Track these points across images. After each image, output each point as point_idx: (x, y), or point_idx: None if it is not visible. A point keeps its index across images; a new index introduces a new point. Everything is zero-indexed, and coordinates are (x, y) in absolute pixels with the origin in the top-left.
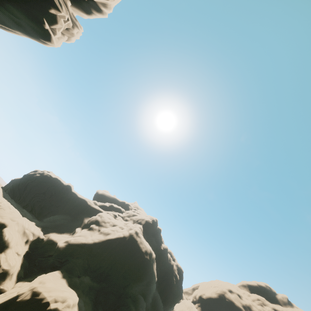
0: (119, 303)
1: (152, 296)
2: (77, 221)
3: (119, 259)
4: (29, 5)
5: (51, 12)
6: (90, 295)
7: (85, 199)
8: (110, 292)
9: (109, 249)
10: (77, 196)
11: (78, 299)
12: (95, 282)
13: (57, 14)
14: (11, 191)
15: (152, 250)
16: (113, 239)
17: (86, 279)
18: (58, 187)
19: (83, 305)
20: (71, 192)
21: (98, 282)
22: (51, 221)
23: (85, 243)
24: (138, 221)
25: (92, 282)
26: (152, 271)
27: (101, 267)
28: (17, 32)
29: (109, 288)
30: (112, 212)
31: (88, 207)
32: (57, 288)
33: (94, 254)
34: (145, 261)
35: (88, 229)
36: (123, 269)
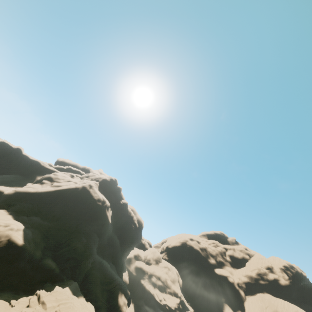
0: (71, 237)
1: (108, 236)
2: (30, 179)
3: (70, 204)
4: None
5: None
6: (40, 229)
7: (38, 161)
8: (61, 229)
9: (61, 197)
10: (28, 158)
11: (23, 227)
12: (46, 221)
13: None
14: None
15: (107, 200)
16: (65, 190)
17: (35, 218)
18: (6, 150)
19: (31, 233)
20: (22, 155)
21: (50, 222)
22: None
23: (34, 192)
24: (96, 179)
25: (43, 221)
26: (105, 215)
27: (53, 212)
28: None
29: (61, 226)
30: (69, 172)
31: (42, 168)
32: (1, 219)
33: (45, 201)
34: (97, 206)
35: (40, 183)
36: (74, 212)
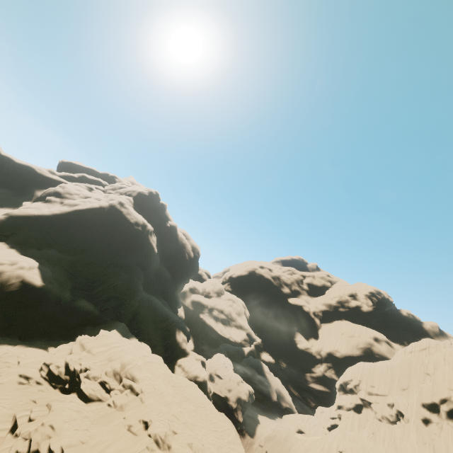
0: (106, 272)
1: (156, 269)
2: (26, 196)
3: (97, 231)
4: None
5: None
6: (61, 265)
7: (30, 166)
8: (91, 263)
9: (81, 221)
10: (13, 162)
11: (38, 264)
12: (66, 254)
13: None
14: None
15: (149, 223)
16: (85, 210)
17: (51, 251)
18: None
19: (50, 271)
20: (1, 156)
21: (72, 255)
22: None
23: (39, 215)
24: (127, 193)
25: (62, 255)
26: (148, 243)
27: (73, 242)
28: None
29: (89, 260)
30: (83, 184)
31: (40, 177)
32: (1, 255)
33: (58, 228)
34: (136, 232)
35: (44, 202)
36: (104, 241)
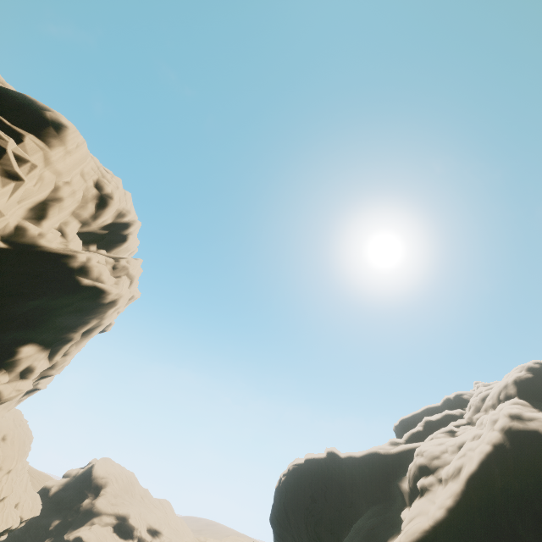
0: None
1: None
2: (397, 502)
3: None
4: (60, 280)
5: (78, 266)
6: None
7: (370, 452)
8: None
9: (496, 500)
10: (355, 459)
11: None
12: None
13: (85, 262)
14: (279, 541)
15: None
16: (479, 470)
17: None
18: (320, 471)
19: None
20: (343, 461)
21: None
22: (353, 539)
23: (432, 526)
24: (500, 398)
25: None
26: None
27: None
28: (94, 322)
29: None
30: (436, 431)
31: (389, 460)
32: None
33: (480, 540)
34: None
35: (419, 495)
36: None
